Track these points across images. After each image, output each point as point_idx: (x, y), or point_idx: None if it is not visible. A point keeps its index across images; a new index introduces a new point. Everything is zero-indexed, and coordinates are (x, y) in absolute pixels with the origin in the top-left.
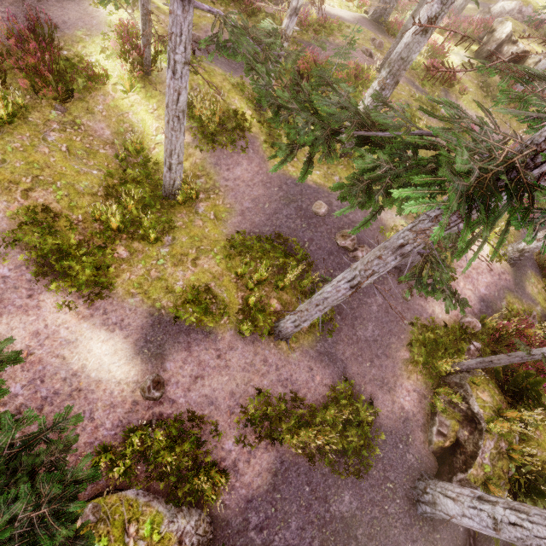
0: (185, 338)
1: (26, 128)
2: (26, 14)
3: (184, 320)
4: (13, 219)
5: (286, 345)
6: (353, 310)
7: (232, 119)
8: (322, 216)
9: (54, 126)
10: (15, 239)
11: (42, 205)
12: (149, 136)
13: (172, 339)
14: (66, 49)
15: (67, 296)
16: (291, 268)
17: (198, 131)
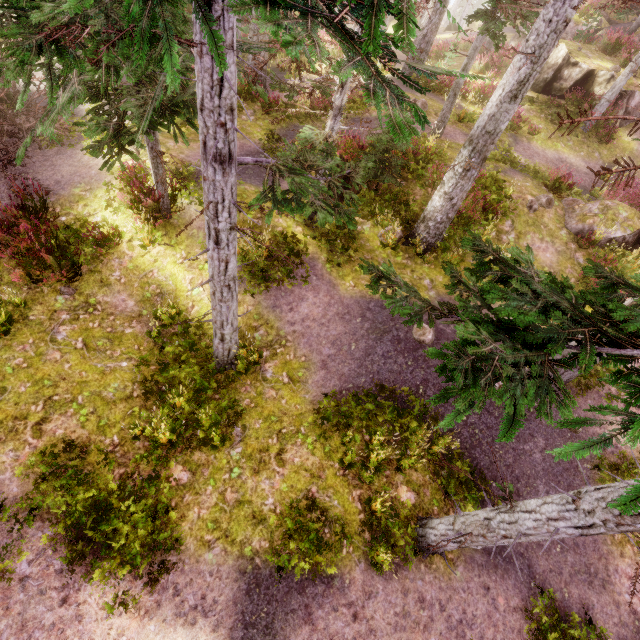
0: (299, 599)
1: (28, 332)
2: (10, 188)
3: (291, 566)
4: (25, 478)
5: (441, 559)
6: (510, 468)
7: (282, 245)
8: (429, 343)
9: (62, 317)
10: (32, 508)
11: (62, 440)
12: (183, 292)
13: (282, 609)
14: (64, 214)
15: (118, 583)
16: (411, 431)
17: (243, 272)
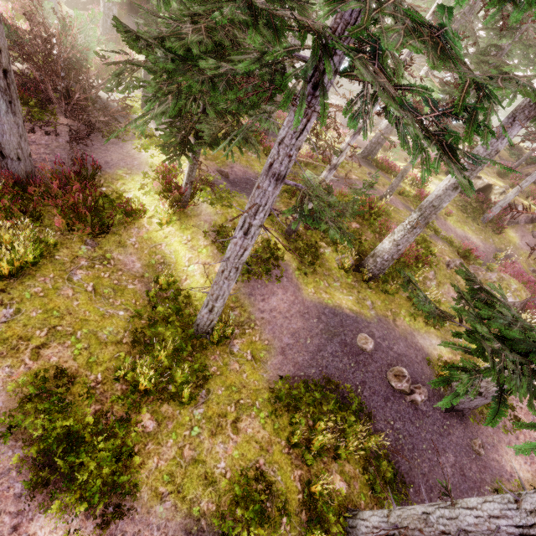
0: None
1: (51, 267)
2: (72, 157)
3: (232, 534)
4: (14, 394)
5: None
6: (425, 477)
7: (266, 248)
8: (369, 352)
9: (82, 263)
10: (11, 425)
11: (55, 367)
12: (181, 266)
13: None
14: (105, 186)
15: (72, 520)
16: (349, 424)
17: None
